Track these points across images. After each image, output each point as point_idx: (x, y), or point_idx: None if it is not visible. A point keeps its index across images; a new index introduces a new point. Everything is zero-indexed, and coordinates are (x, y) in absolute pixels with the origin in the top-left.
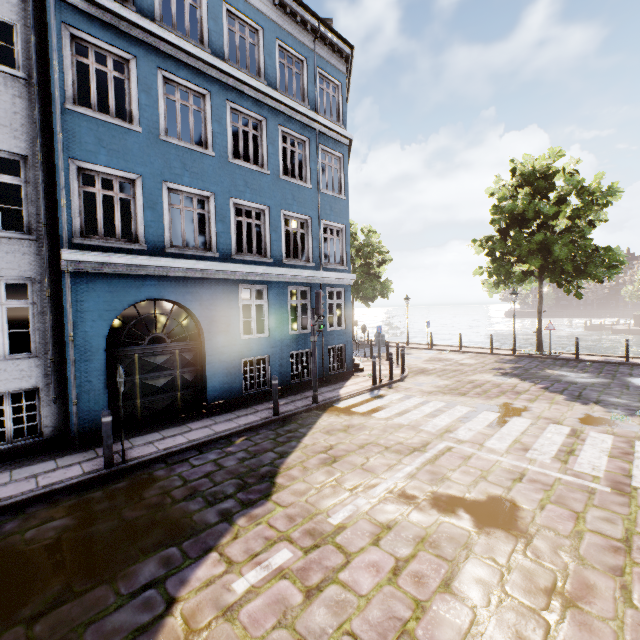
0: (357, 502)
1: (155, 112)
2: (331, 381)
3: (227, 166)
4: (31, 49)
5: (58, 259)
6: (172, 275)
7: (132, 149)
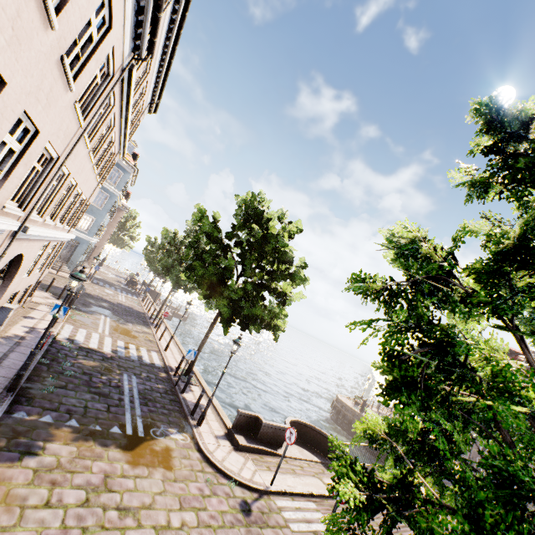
0: None
1: None
2: None
3: None
4: None
5: None
6: None
7: None
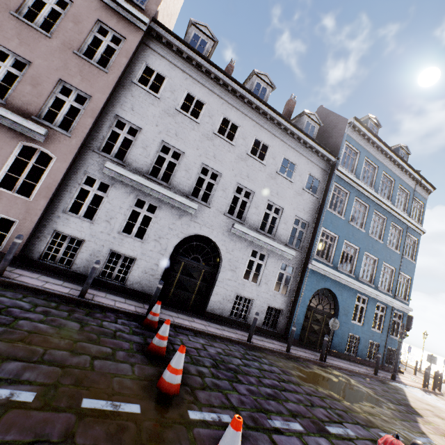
0: None
1: (349, 212)
2: (386, 369)
3: (367, 237)
4: (321, 188)
5: (305, 261)
6: (337, 280)
7: (339, 225)
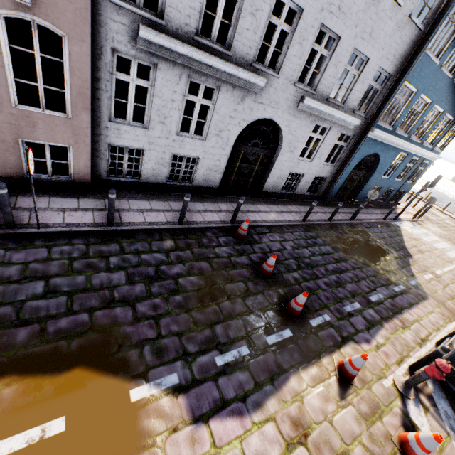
0: (440, 271)
1: (451, 50)
2: (388, 206)
3: (449, 84)
4: (436, 9)
5: (366, 129)
6: (388, 144)
7: (426, 75)
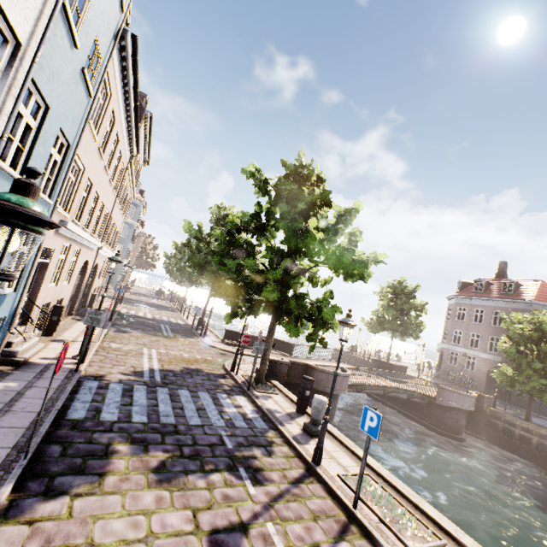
0: None
1: None
2: None
3: None
4: None
5: None
6: None
7: None
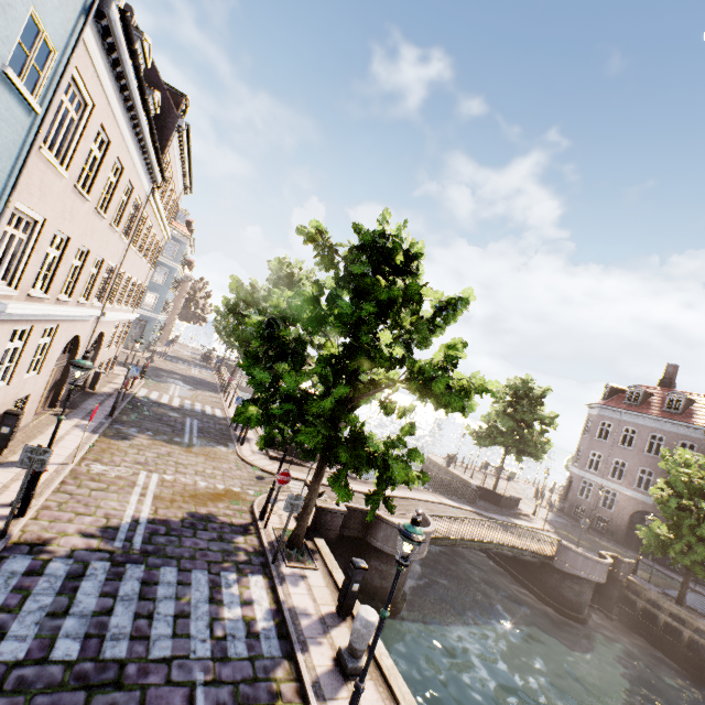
0: None
1: None
2: None
3: None
4: None
5: None
6: None
7: None
